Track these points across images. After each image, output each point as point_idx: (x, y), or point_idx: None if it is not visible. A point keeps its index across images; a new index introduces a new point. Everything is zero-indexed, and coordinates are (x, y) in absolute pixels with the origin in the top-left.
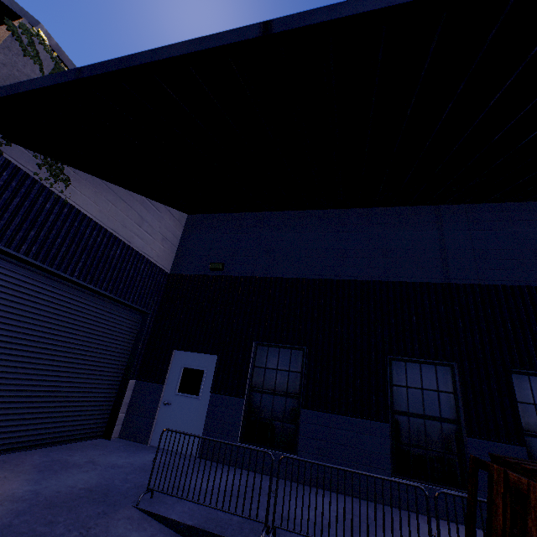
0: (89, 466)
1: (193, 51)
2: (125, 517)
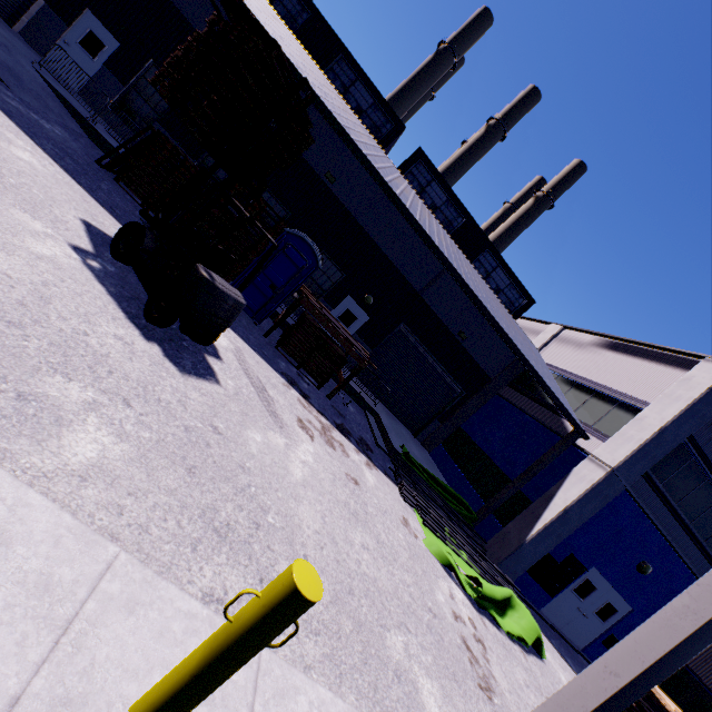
0: (1, 28)
1: None
2: (25, 61)
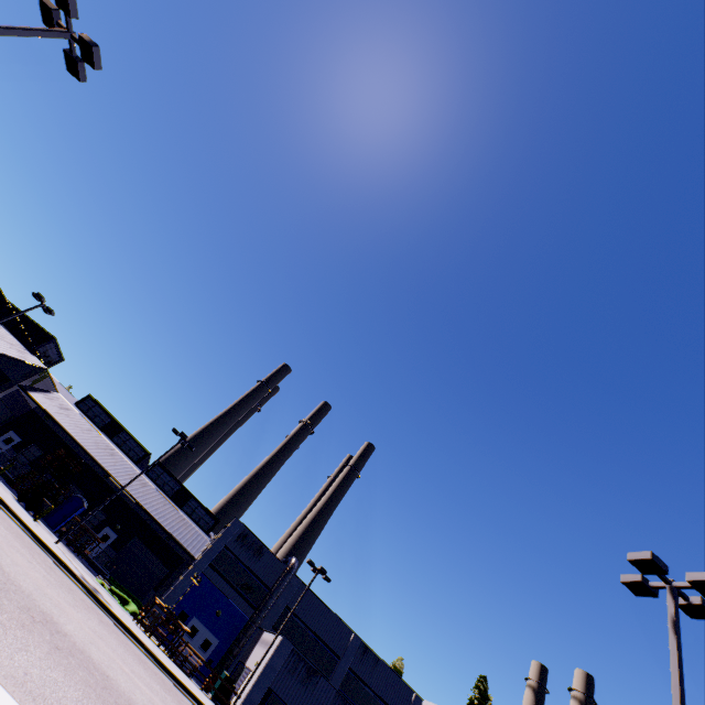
0: None
1: (48, 415)
2: None
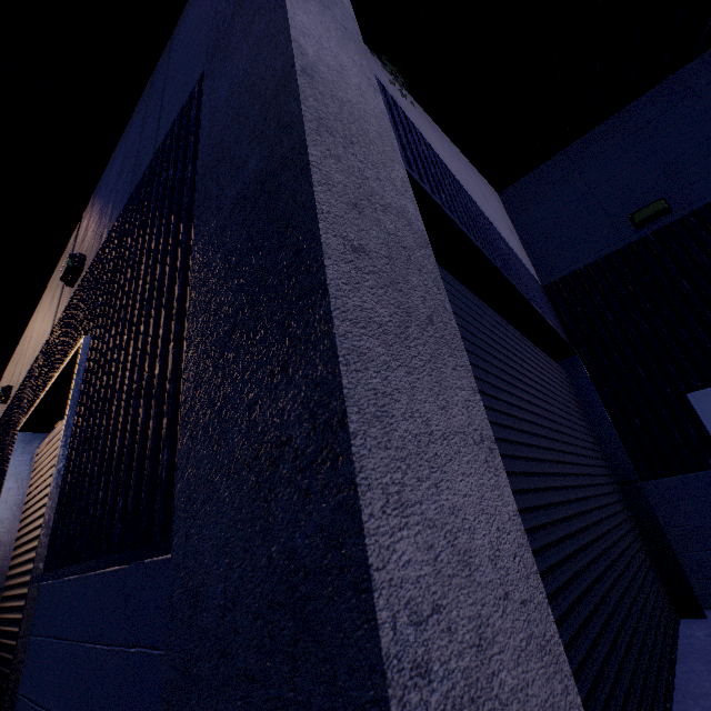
0: None
1: None
2: None
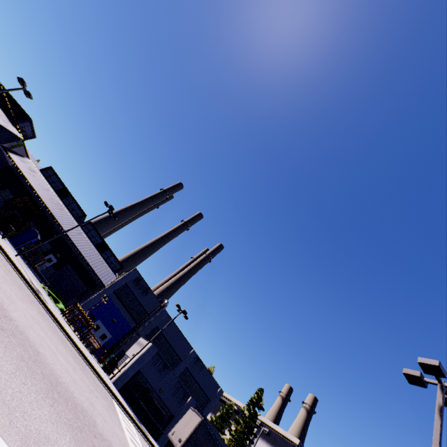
0: None
1: (20, 172)
2: None
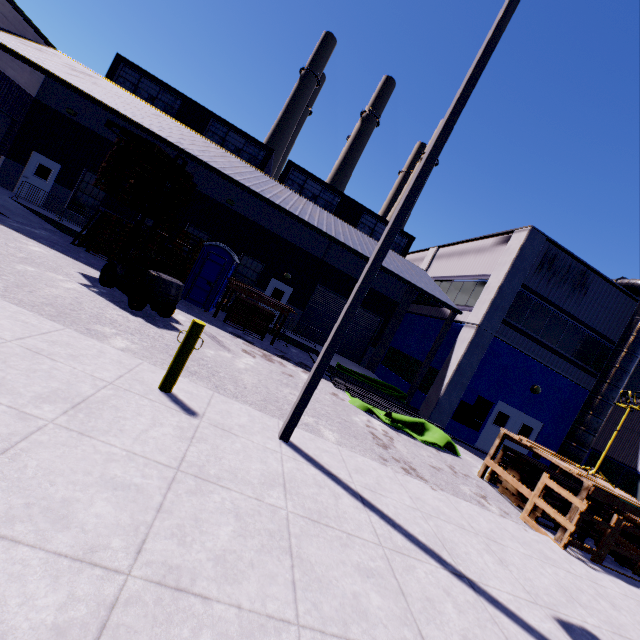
0: None
1: (43, 72)
2: (8, 198)
